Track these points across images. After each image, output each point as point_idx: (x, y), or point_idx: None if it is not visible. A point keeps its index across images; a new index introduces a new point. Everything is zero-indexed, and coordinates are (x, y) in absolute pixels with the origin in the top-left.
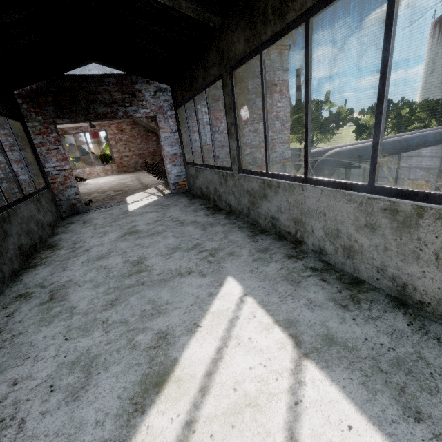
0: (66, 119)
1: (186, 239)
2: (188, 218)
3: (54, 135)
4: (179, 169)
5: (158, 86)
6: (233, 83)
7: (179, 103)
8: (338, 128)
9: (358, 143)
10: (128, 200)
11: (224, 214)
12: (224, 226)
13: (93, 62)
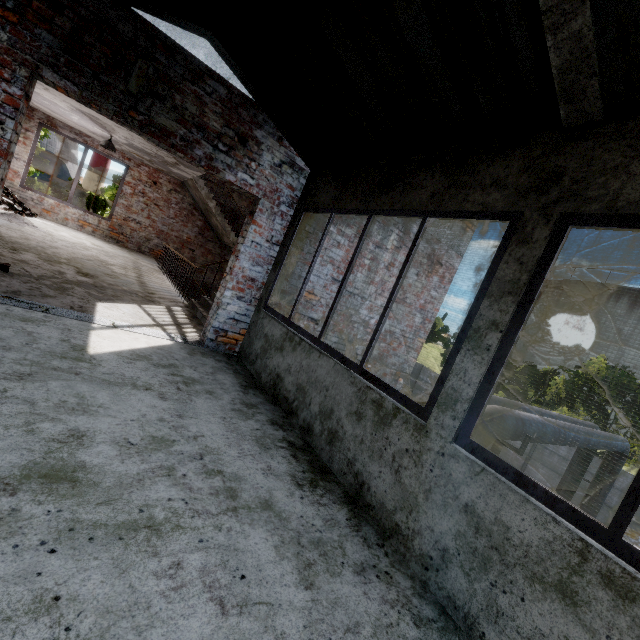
0: (72, 82)
1: (259, 639)
2: (248, 474)
3: (13, 89)
4: (243, 308)
5: (292, 157)
6: (558, 247)
7: (320, 205)
8: (427, 341)
9: (505, 401)
10: (98, 313)
11: (343, 501)
12: (364, 580)
13: (207, 38)
